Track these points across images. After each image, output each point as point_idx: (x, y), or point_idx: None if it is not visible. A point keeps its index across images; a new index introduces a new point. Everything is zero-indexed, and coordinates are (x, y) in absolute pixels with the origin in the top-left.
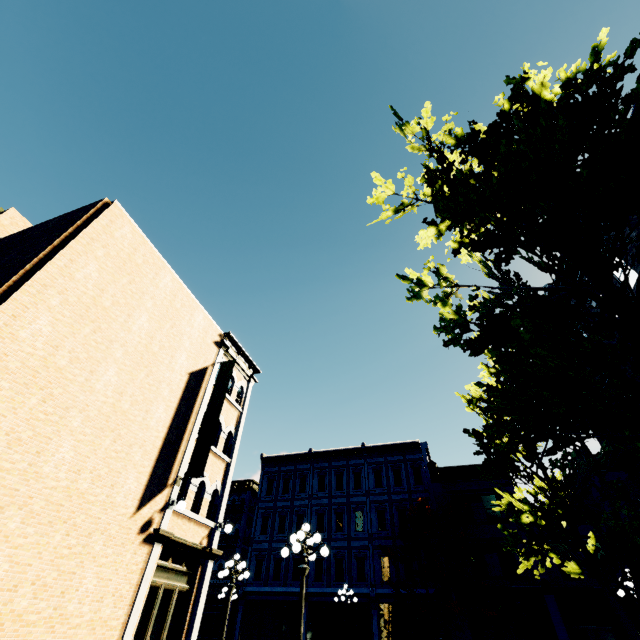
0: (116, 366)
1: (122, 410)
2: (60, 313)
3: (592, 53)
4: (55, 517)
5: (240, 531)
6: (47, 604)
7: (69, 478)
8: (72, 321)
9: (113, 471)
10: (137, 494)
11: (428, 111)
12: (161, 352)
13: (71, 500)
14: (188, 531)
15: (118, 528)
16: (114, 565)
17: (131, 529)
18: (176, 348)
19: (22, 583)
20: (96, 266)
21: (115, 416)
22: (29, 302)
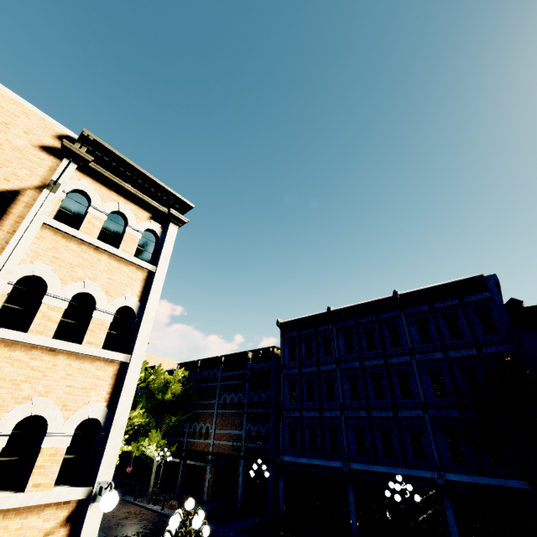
0: None
1: None
2: None
3: None
4: None
5: (271, 398)
6: None
7: None
8: None
9: None
10: None
11: None
12: None
13: None
14: None
15: None
16: None
17: None
18: None
19: None
20: None
21: None
22: None
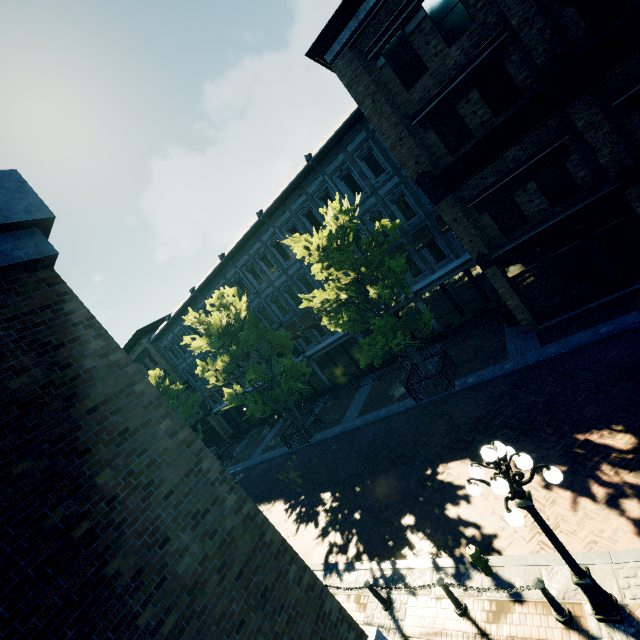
0: None
1: None
2: None
3: (180, 387)
4: None
5: None
6: None
7: None
8: None
9: None
10: None
11: None
12: None
13: None
14: None
15: None
16: None
17: None
18: None
19: None
20: None
21: None
22: None
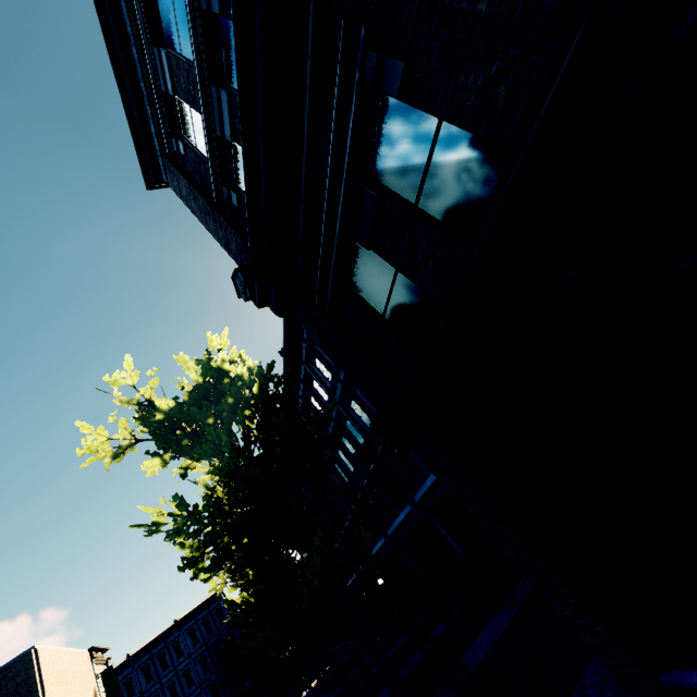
0: None
1: None
2: None
3: None
4: None
5: None
6: None
7: None
8: None
9: None
10: None
11: None
12: None
13: None
14: None
15: None
16: None
17: None
18: (85, 694)
19: None
20: None
21: None
22: None
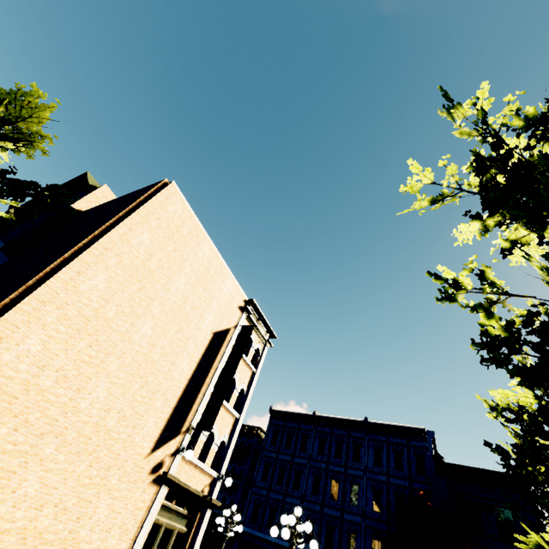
0: (153, 321)
1: (152, 360)
2: (115, 272)
3: None
4: (83, 448)
5: (244, 472)
6: (64, 526)
7: (100, 415)
8: (123, 280)
9: (137, 413)
10: (154, 437)
11: (485, 92)
12: (192, 312)
13: (98, 435)
14: (193, 477)
15: (133, 466)
16: (125, 499)
17: (144, 468)
18: (205, 309)
19: (47, 504)
20: (149, 235)
21: (145, 364)
22: (92, 261)
